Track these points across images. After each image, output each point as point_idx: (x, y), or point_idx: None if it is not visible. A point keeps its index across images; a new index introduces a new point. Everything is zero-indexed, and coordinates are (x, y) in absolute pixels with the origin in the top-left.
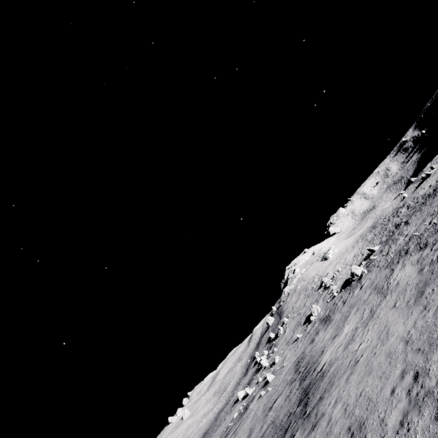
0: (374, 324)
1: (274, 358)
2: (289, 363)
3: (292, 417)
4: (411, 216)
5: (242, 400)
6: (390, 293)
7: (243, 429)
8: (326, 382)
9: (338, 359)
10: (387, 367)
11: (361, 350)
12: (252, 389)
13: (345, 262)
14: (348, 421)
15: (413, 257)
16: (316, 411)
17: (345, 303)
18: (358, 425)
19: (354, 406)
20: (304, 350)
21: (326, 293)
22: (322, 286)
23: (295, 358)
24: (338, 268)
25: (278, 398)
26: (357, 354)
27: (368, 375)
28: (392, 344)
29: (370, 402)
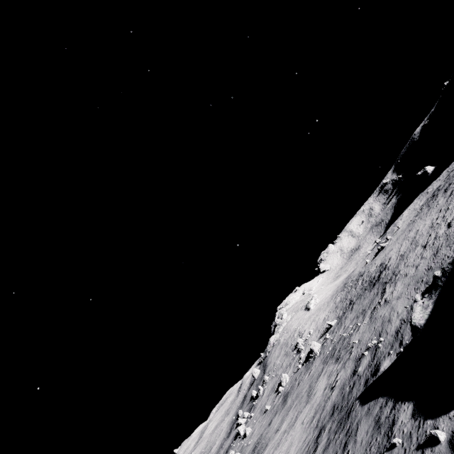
0: (290, 435)
1: (246, 430)
2: (252, 442)
3: None
4: (356, 300)
5: None
6: (309, 402)
7: None
8: None
9: None
10: None
11: None
12: None
13: (317, 323)
14: None
15: (331, 366)
16: None
17: (298, 387)
18: None
19: None
20: (263, 431)
21: (297, 359)
22: (297, 347)
23: (256, 439)
24: (310, 330)
25: None
26: None
27: None
28: None
29: None
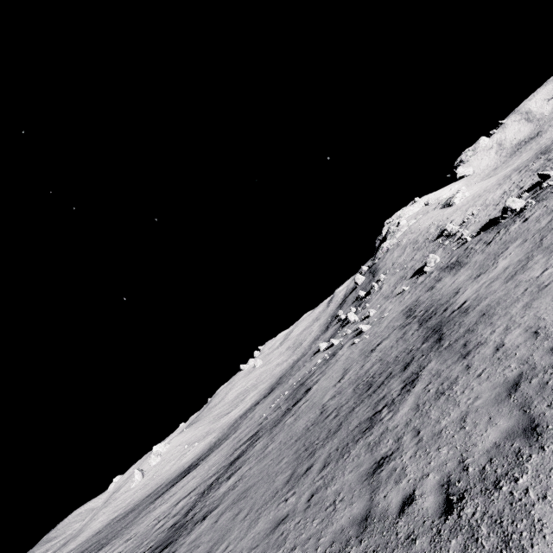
0: None
1: (369, 312)
2: (392, 313)
3: (416, 353)
4: None
5: (325, 350)
6: None
7: (333, 370)
8: (477, 316)
9: (495, 292)
10: None
11: (551, 275)
12: (339, 340)
13: (485, 203)
14: (547, 342)
15: None
16: (464, 342)
17: (492, 243)
18: None
19: None
20: (417, 298)
21: (449, 242)
22: (443, 235)
23: (402, 308)
24: (473, 211)
25: (383, 342)
26: (541, 280)
27: None
28: None
29: None
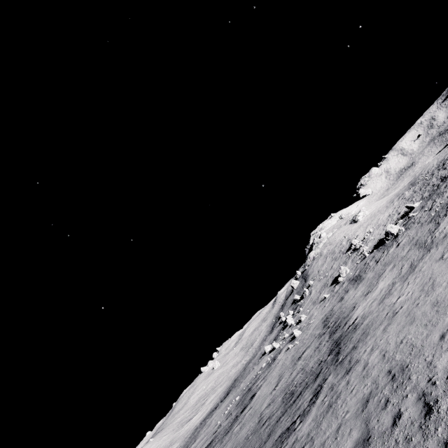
0: (415, 278)
1: (301, 317)
2: (316, 320)
3: (323, 365)
4: None
5: (269, 353)
6: (435, 246)
7: (272, 376)
8: (360, 334)
9: (372, 313)
10: (433, 315)
11: (400, 303)
12: (279, 343)
13: (377, 223)
14: (387, 365)
15: None
16: (350, 358)
17: (379, 262)
18: (400, 368)
19: (395, 352)
20: (332, 307)
21: (355, 255)
22: (351, 248)
23: (323, 316)
24: (369, 229)
25: (306, 350)
26: (395, 306)
27: (410, 324)
28: (439, 294)
29: (414, 348)
